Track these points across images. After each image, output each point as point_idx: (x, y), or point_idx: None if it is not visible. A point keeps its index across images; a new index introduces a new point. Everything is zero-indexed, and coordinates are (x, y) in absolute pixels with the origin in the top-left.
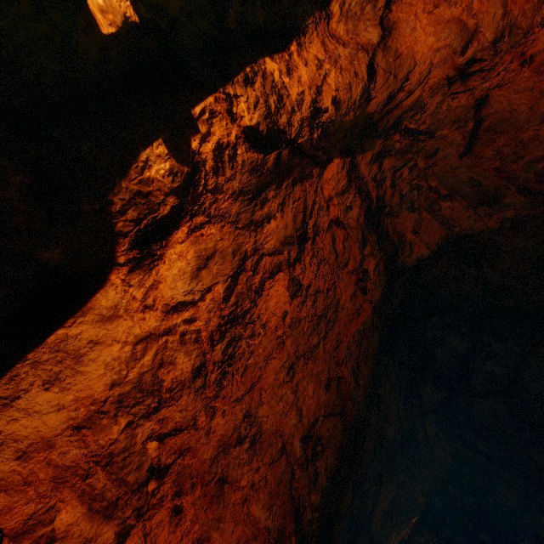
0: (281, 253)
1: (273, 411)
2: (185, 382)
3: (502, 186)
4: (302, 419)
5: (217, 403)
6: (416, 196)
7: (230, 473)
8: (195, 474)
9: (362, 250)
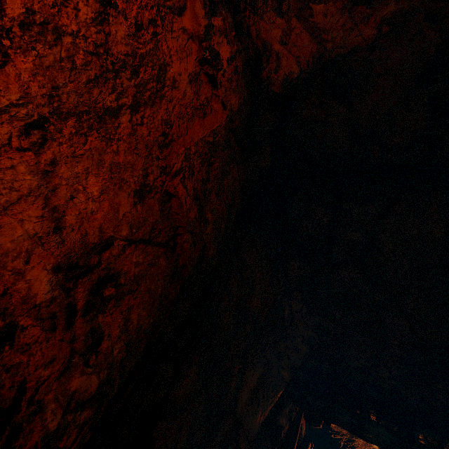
0: None
1: None
2: None
3: None
4: (62, 231)
5: None
6: None
7: None
8: None
9: (209, 14)
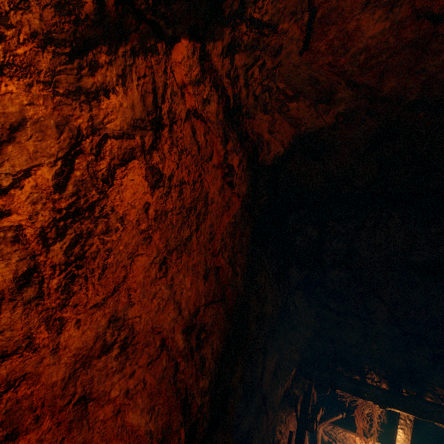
0: (132, 138)
1: (146, 310)
2: (4, 294)
3: (335, 82)
4: (181, 312)
5: (65, 313)
6: (268, 98)
7: (95, 387)
8: (40, 404)
9: (225, 145)
